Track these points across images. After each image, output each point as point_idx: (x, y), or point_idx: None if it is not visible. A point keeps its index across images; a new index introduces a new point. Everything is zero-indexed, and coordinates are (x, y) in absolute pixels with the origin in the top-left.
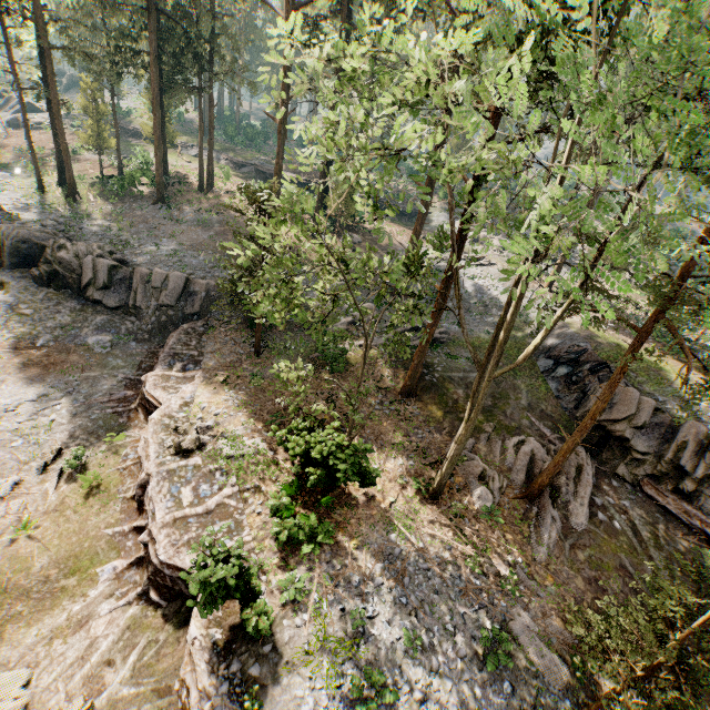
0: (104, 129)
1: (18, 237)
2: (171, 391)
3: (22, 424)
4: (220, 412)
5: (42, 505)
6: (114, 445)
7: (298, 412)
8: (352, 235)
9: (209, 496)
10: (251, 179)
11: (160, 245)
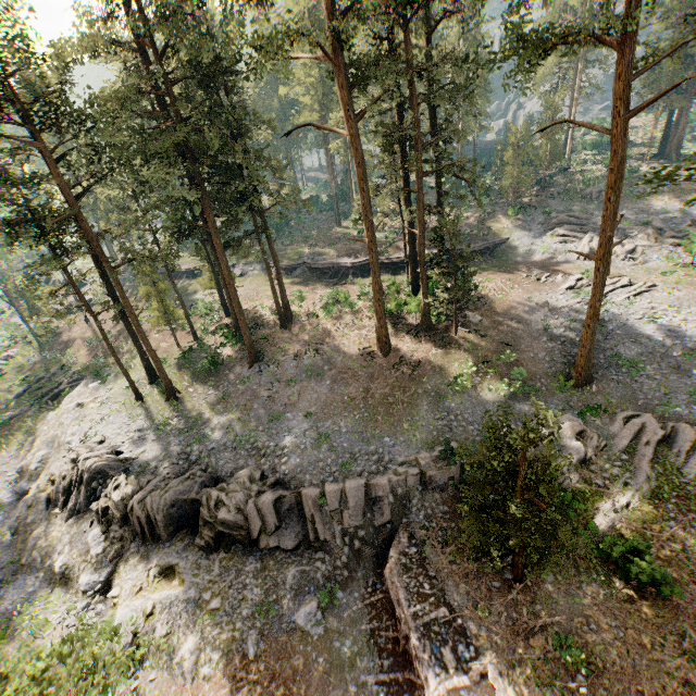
0: (169, 304)
1: (165, 505)
2: None
3: None
4: None
5: None
6: None
7: None
8: (466, 315)
9: None
10: (309, 280)
11: (292, 429)
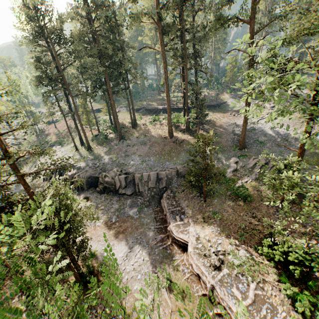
0: (90, 117)
1: (87, 177)
2: (185, 232)
3: (133, 265)
4: (221, 241)
5: (169, 308)
6: (174, 266)
7: (246, 228)
8: (204, 126)
9: (246, 291)
10: (145, 114)
11: (133, 159)
